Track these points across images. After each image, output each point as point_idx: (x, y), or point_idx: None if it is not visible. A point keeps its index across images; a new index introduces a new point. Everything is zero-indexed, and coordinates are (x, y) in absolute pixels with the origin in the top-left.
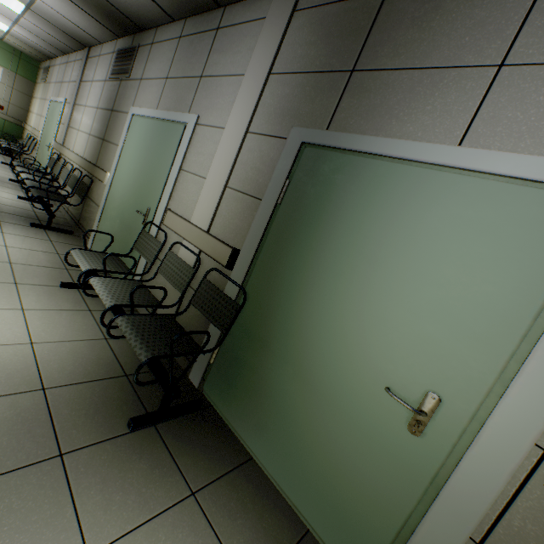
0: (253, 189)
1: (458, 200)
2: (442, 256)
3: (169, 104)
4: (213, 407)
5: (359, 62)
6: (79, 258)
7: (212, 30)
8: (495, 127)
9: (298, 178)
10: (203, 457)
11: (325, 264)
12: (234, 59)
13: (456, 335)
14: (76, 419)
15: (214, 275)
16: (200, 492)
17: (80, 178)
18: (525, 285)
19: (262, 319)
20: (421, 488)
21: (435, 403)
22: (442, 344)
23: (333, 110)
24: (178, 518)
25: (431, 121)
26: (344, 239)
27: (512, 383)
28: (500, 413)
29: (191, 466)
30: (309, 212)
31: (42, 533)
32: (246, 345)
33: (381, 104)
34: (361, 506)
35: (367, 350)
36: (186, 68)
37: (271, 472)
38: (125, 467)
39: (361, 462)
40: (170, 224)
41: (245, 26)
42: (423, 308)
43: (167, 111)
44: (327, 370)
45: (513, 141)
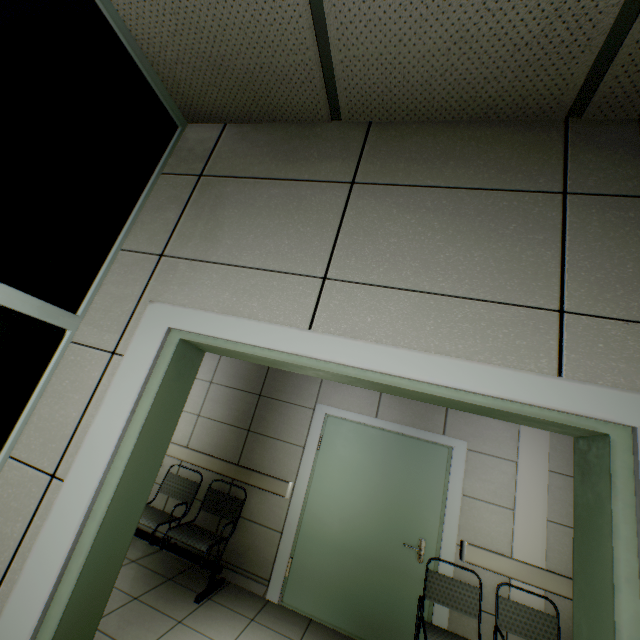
0: None
1: None
2: None
3: (401, 417)
4: None
5: None
6: None
7: None
8: None
9: None
10: None
11: None
12: None
13: None
14: None
15: None
16: None
17: (200, 483)
18: None
19: None
20: None
21: None
22: None
23: None
24: None
25: None
26: None
27: None
28: None
29: None
30: None
31: None
32: None
33: None
34: None
35: None
36: None
37: None
38: None
39: None
40: (480, 561)
41: None
42: None
43: (407, 426)
44: None
45: None
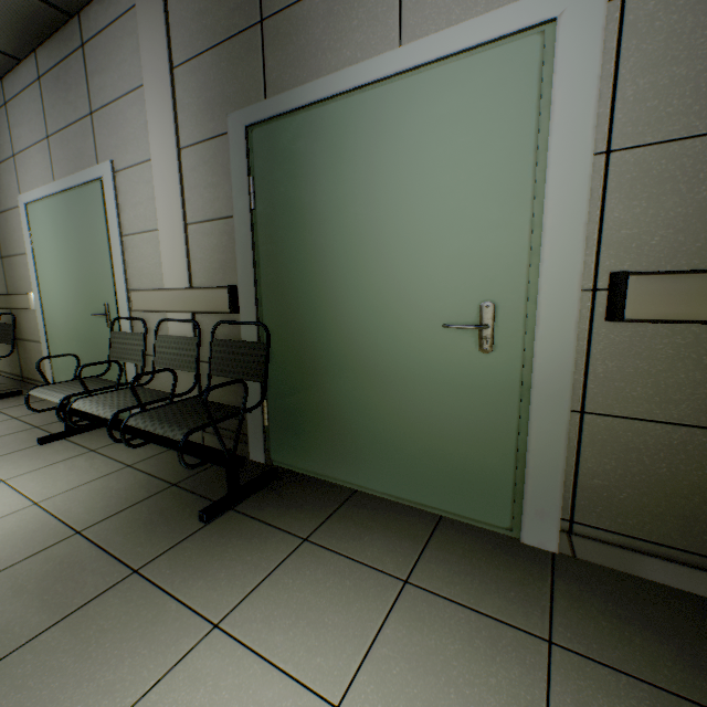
0: (218, 209)
1: (423, 102)
2: (434, 166)
3: (68, 168)
4: (292, 471)
5: (264, 8)
6: (45, 394)
7: (77, 50)
8: (423, 13)
9: (261, 169)
10: (302, 511)
11: (332, 243)
12: (121, 72)
13: (479, 235)
14: (135, 540)
15: (223, 332)
16: (312, 536)
17: None
18: (513, 150)
19: (296, 342)
20: (515, 398)
21: (491, 310)
22: (472, 251)
23: (262, 75)
24: (299, 563)
25: (363, 36)
26: (338, 205)
27: (542, 247)
28: (545, 281)
29: (292, 522)
30: (290, 199)
31: (152, 632)
32: (293, 381)
33: (308, 44)
34: (475, 454)
35: (411, 303)
36: (67, 112)
37: (381, 489)
38: (217, 551)
39: (456, 414)
40: (142, 306)
41: (115, 27)
42: (441, 227)
43: (70, 176)
44: (385, 349)
45: (445, 18)
